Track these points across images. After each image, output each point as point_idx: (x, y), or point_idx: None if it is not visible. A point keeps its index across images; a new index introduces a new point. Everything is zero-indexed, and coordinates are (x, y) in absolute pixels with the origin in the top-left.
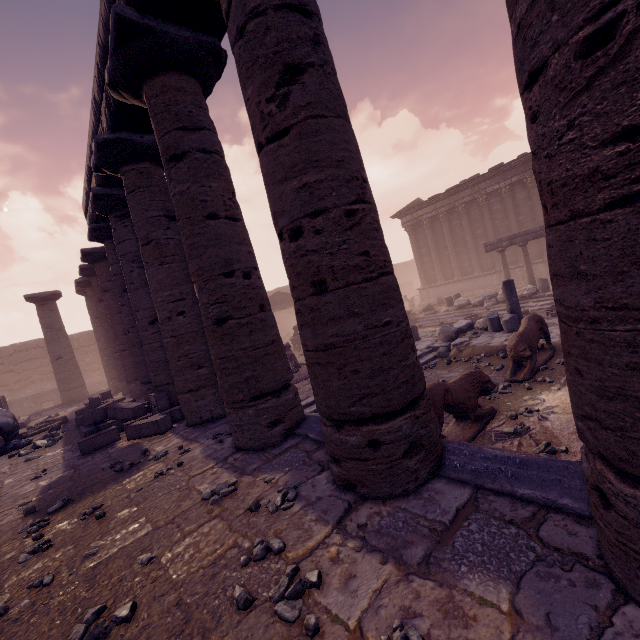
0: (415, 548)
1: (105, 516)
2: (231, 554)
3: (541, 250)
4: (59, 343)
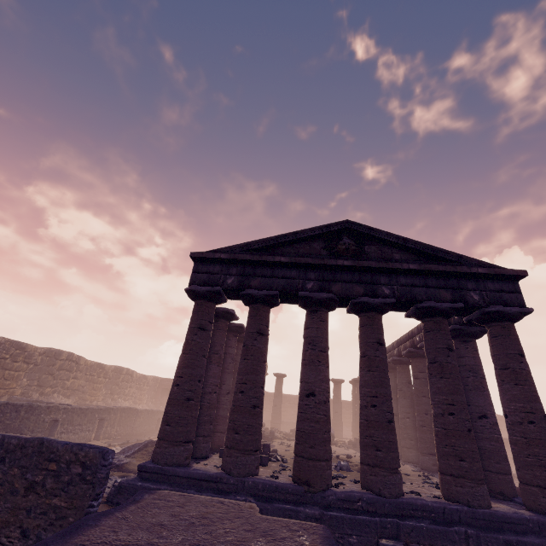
0: None
1: None
2: (417, 474)
3: None
4: (338, 405)
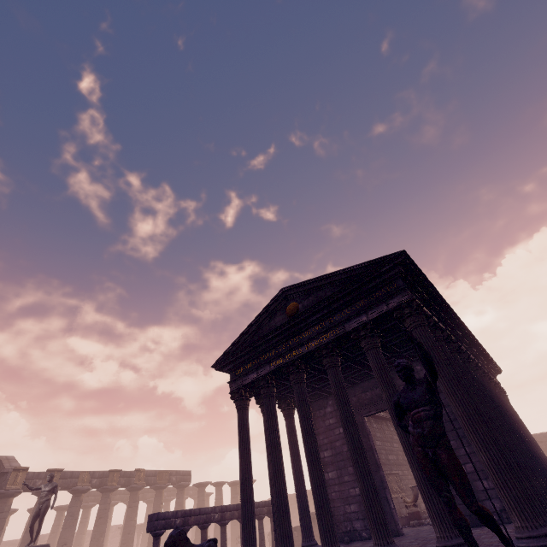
0: None
1: None
2: None
3: None
4: None
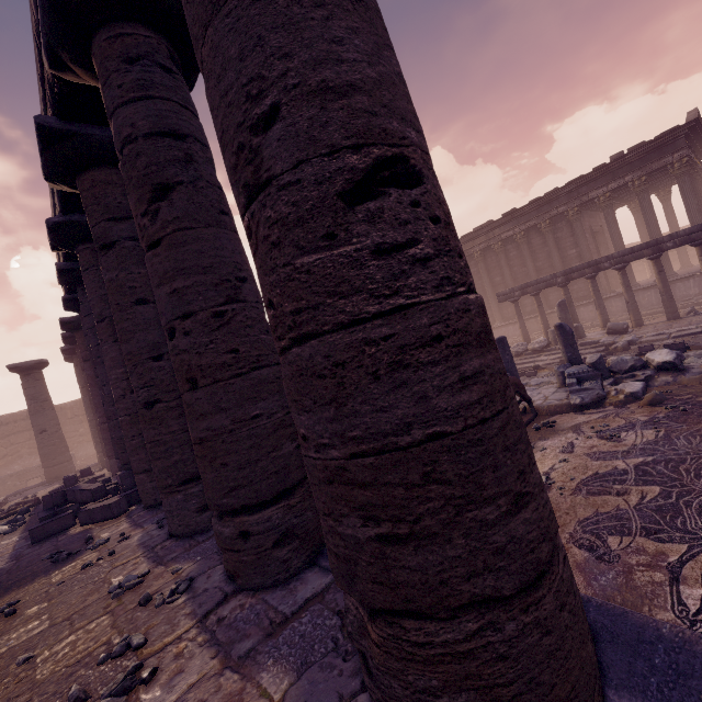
0: (247, 641)
1: (15, 613)
2: (98, 652)
3: (562, 297)
4: (44, 415)
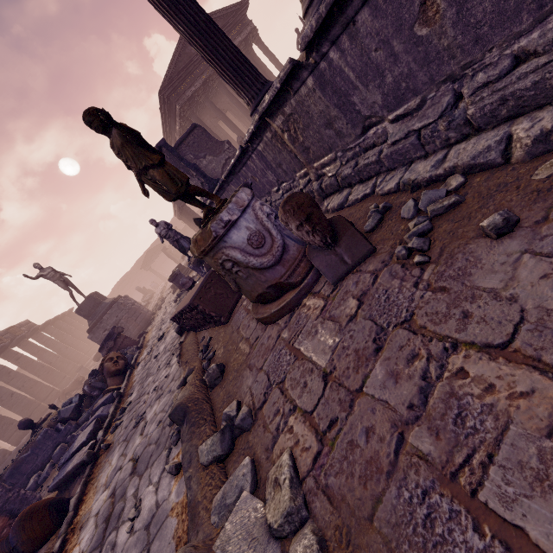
0: None
1: None
2: None
3: None
4: None
